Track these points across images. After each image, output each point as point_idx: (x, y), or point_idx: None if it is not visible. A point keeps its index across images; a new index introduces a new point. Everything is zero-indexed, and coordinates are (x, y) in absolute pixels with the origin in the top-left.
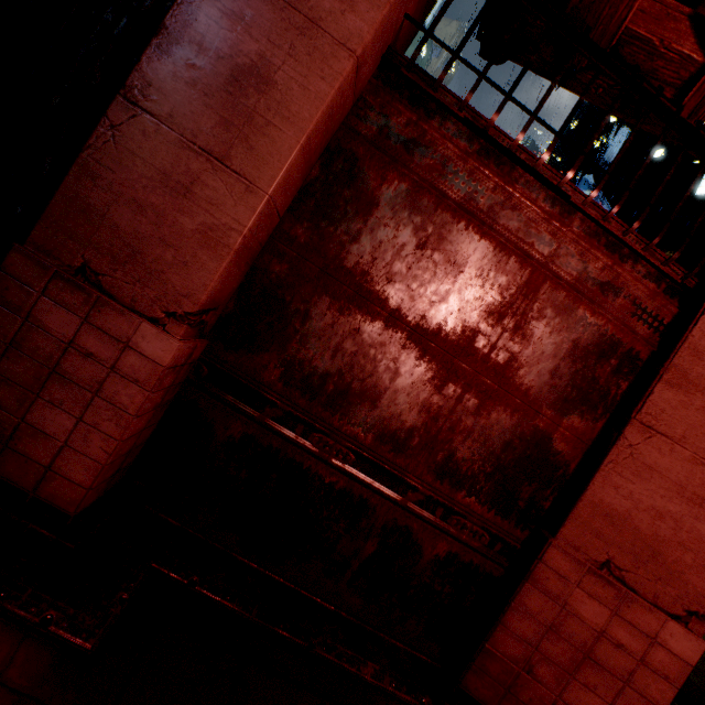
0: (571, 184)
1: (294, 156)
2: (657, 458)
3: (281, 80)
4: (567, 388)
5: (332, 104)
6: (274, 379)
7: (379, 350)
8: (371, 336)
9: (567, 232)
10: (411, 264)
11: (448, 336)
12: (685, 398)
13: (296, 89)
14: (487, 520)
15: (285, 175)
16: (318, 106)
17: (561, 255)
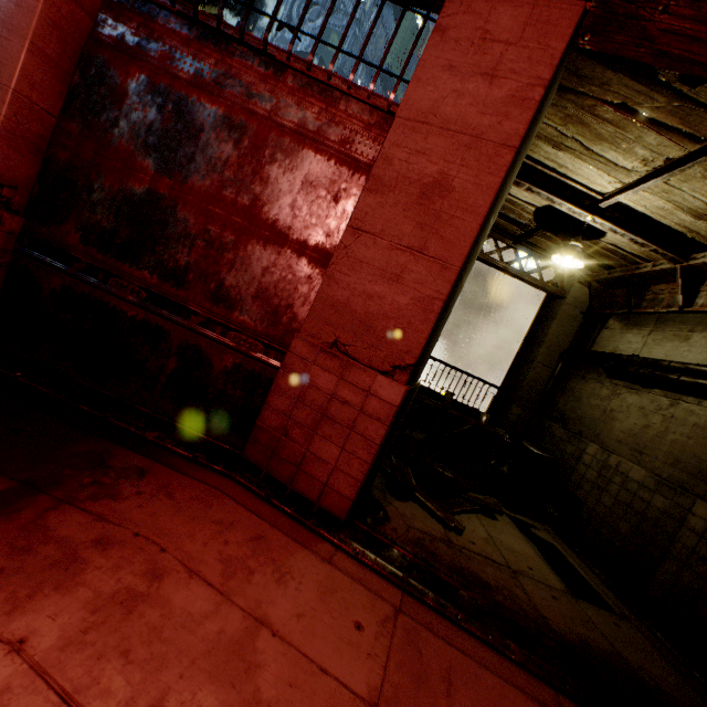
0: (275, 46)
1: (24, 58)
2: (365, 253)
3: (3, 5)
4: (307, 217)
5: (45, 15)
6: (77, 242)
7: (150, 208)
8: (142, 198)
9: (283, 88)
10: (161, 137)
11: (201, 189)
12: (382, 199)
13: (15, 9)
14: (261, 334)
15: (22, 73)
16: (32, 17)
17: (282, 107)
